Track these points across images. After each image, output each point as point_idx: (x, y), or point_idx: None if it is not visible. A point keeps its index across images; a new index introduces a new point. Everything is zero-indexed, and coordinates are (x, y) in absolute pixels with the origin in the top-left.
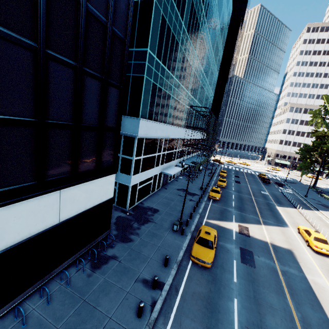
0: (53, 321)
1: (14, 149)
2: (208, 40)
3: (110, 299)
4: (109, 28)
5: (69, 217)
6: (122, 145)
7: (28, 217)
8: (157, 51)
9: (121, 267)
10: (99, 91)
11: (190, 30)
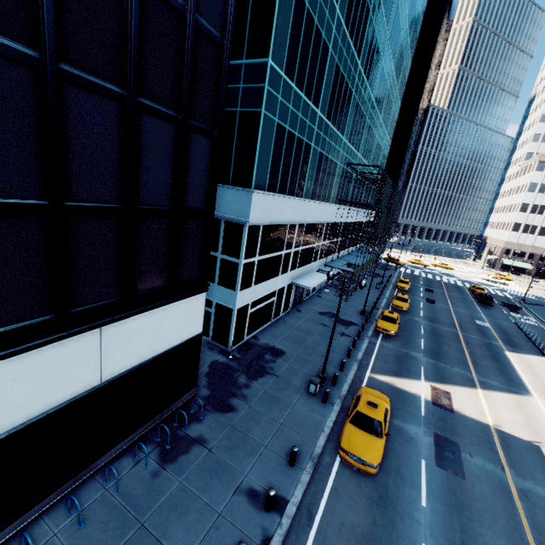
0: None
1: (5, 260)
2: (384, 40)
3: (188, 526)
4: (190, 18)
5: (119, 373)
6: (222, 238)
7: (40, 378)
8: (286, 63)
9: (212, 462)
10: (173, 142)
11: (352, 20)
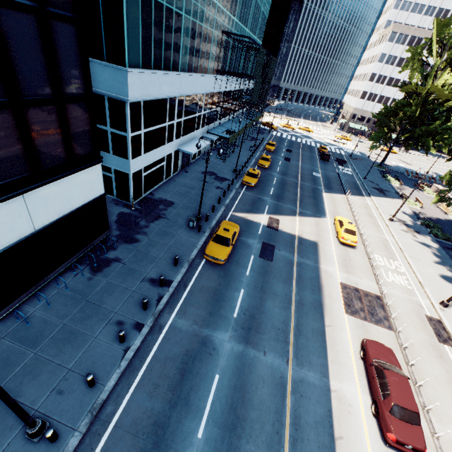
0: (58, 318)
1: None
2: None
3: (115, 298)
4: None
5: (47, 224)
6: (108, 114)
7: None
8: None
9: (126, 269)
10: (37, 34)
11: None
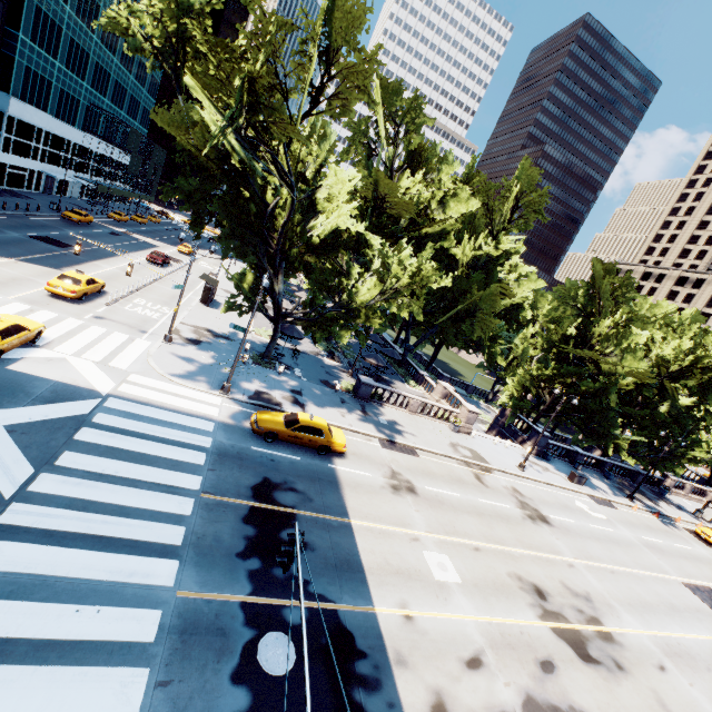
0: None
1: None
2: None
3: None
4: None
5: None
6: None
7: None
8: (31, 36)
9: None
10: None
11: (83, 13)
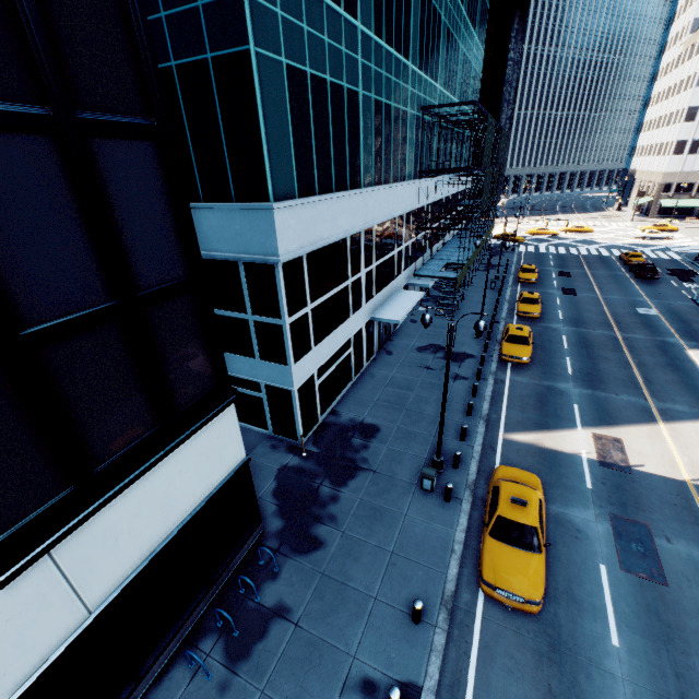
0: None
1: None
2: None
3: None
4: None
5: (120, 583)
6: (247, 291)
7: None
8: None
9: (302, 644)
10: (58, 175)
11: None
